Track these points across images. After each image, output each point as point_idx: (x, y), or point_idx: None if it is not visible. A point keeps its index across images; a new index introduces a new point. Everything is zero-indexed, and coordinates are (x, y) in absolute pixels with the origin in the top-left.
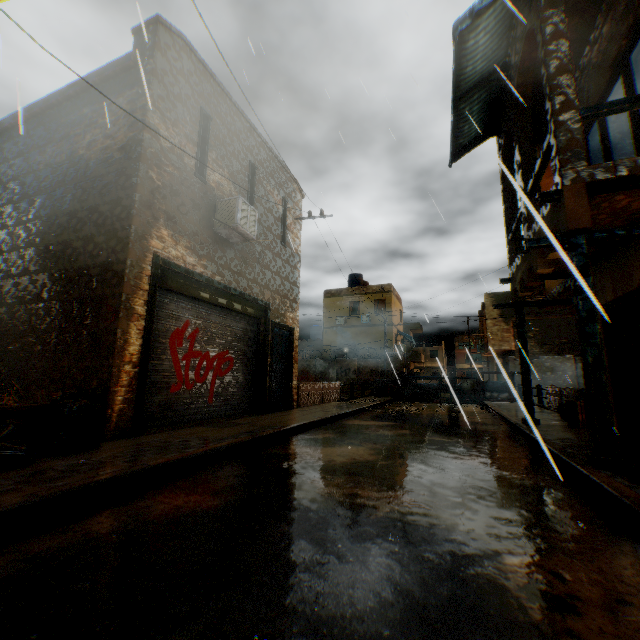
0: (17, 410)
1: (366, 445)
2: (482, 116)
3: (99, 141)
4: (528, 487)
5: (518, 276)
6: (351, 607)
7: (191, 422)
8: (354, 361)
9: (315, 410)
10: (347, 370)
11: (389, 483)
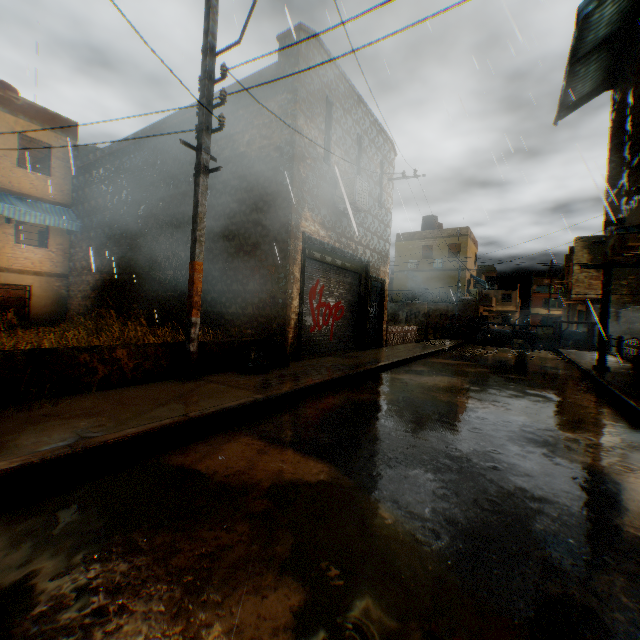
0: (250, 341)
1: (457, 377)
2: (597, 73)
3: (256, 141)
4: (584, 408)
5: (609, 242)
6: (483, 436)
7: (321, 353)
8: (424, 305)
9: (402, 349)
10: (416, 313)
11: (484, 399)
